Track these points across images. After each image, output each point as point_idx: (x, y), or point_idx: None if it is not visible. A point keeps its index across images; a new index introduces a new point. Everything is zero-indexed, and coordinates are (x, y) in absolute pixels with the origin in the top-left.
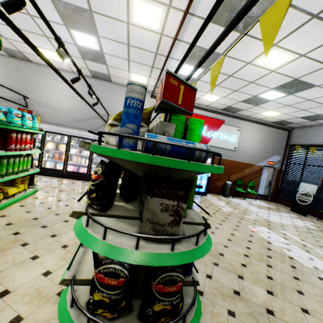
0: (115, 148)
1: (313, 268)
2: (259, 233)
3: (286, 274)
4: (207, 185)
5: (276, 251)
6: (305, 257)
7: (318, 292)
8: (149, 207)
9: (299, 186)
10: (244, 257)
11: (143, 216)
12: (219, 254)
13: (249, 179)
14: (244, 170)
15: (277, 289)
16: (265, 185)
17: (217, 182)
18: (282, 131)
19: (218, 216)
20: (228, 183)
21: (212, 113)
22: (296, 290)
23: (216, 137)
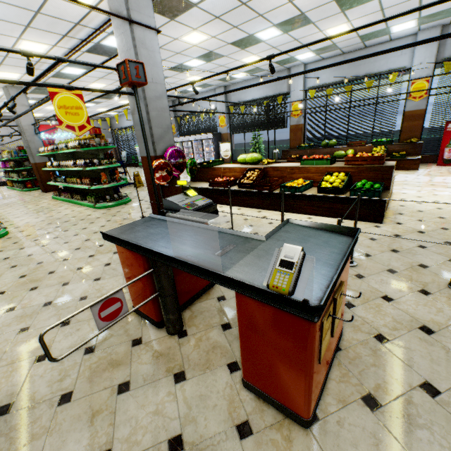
0: (17, 157)
1: None
2: None
3: None
4: None
5: None
6: None
7: None
8: (26, 163)
9: (122, 154)
10: None
11: (25, 165)
12: None
13: None
14: None
15: None
16: None
17: None
18: (104, 122)
19: None
20: None
21: (46, 121)
22: None
23: (59, 137)
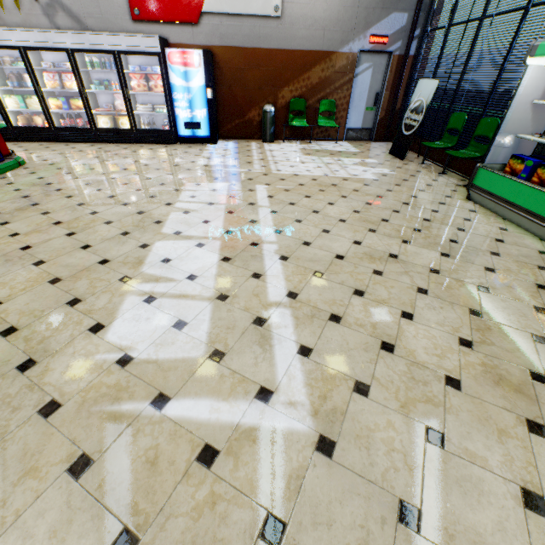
0: None
1: (168, 234)
2: (184, 193)
3: (78, 243)
4: (212, 121)
5: (148, 215)
6: (197, 220)
7: (81, 262)
8: None
9: (414, 93)
10: (47, 225)
11: None
12: (1, 223)
13: (324, 94)
14: (310, 73)
15: (1, 261)
16: (365, 105)
17: (249, 112)
18: None
19: (152, 174)
20: (266, 110)
21: None
22: (39, 261)
23: None
